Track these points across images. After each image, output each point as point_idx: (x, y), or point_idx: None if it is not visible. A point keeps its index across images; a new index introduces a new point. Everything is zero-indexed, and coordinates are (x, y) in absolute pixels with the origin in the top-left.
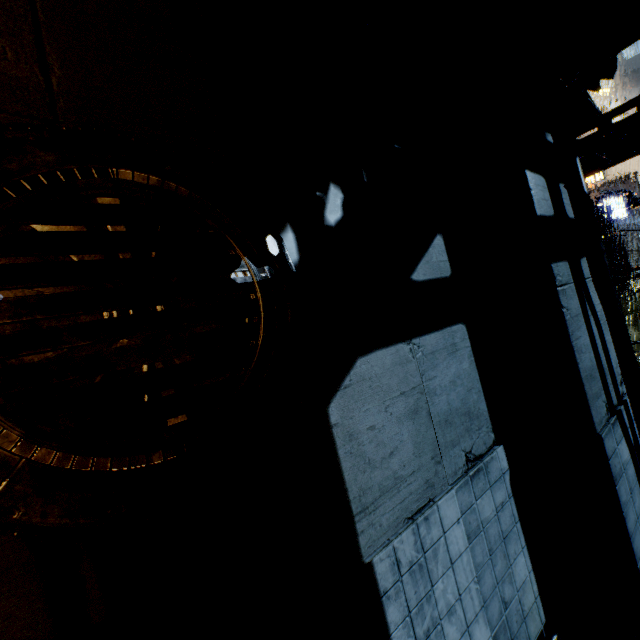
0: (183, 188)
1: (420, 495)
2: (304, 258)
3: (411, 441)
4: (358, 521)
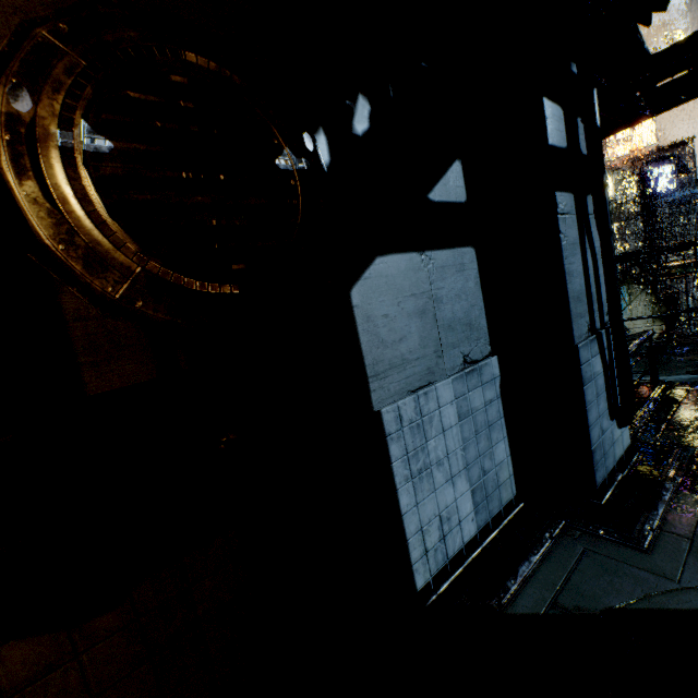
0: (236, 77)
1: (422, 377)
2: (334, 161)
3: (418, 335)
4: (371, 382)
